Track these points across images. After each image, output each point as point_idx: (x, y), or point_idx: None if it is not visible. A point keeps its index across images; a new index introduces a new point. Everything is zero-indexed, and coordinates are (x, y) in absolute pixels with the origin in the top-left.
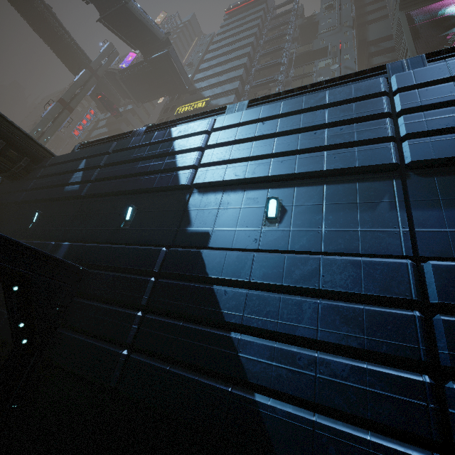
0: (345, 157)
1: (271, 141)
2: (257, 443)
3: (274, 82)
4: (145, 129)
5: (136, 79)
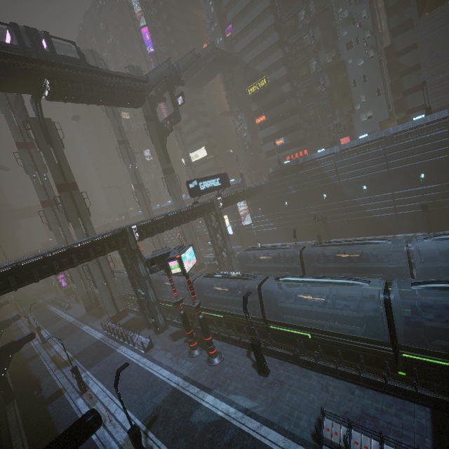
0: (378, 175)
1: (358, 171)
2: (375, 220)
3: (305, 35)
4: (302, 165)
5: (199, 80)
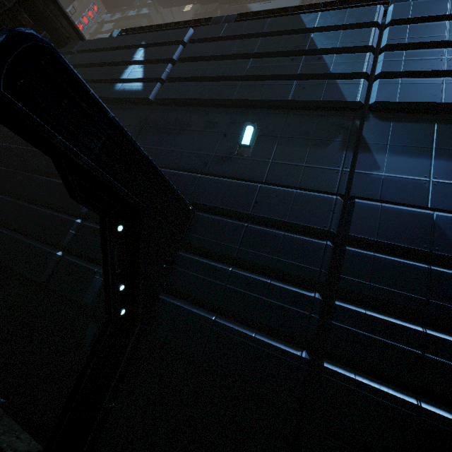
0: None
1: None
2: None
3: None
4: (235, 17)
5: None
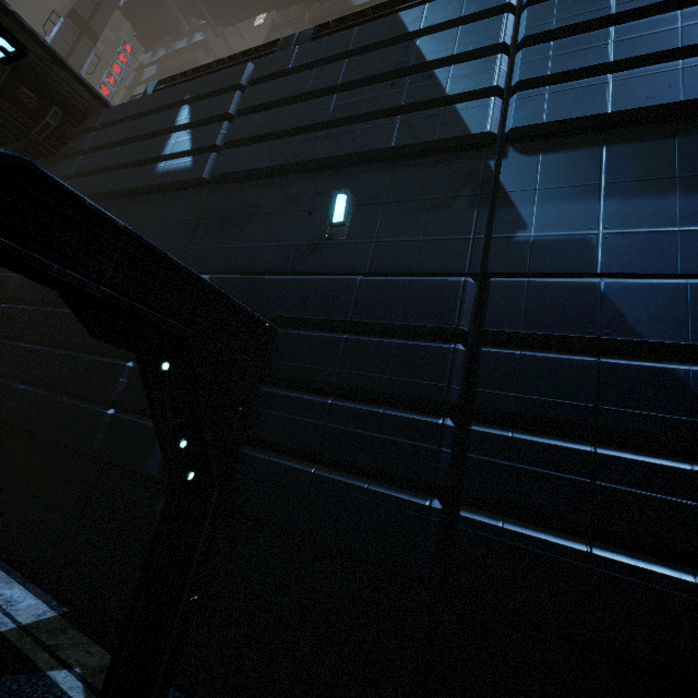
0: None
1: None
2: None
3: None
4: (311, 33)
5: None
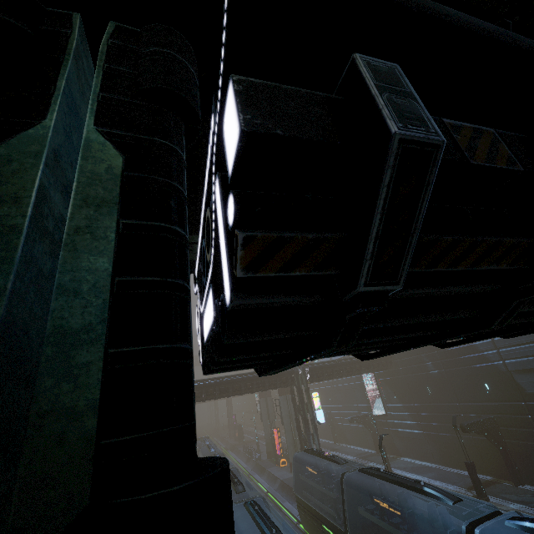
0: None
1: (533, 347)
2: None
3: None
4: None
5: None
